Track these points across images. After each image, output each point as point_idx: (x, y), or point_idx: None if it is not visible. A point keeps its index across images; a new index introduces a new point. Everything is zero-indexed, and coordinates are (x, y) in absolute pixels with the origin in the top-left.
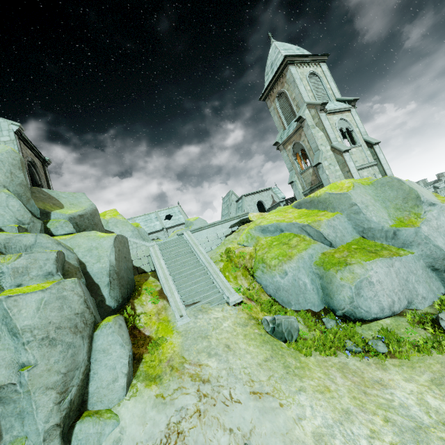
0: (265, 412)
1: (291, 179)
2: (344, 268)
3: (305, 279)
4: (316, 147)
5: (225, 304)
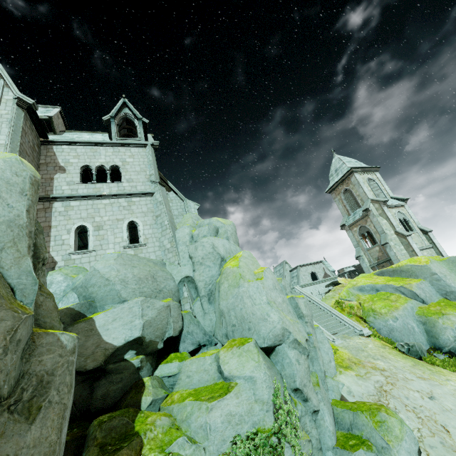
0: (433, 385)
1: (358, 253)
2: (442, 316)
3: (412, 324)
4: (381, 231)
5: (359, 335)
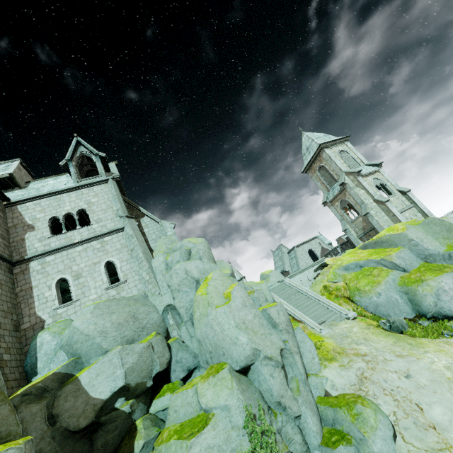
0: (411, 362)
1: (344, 227)
2: (422, 284)
3: (395, 296)
4: (361, 202)
5: (345, 319)
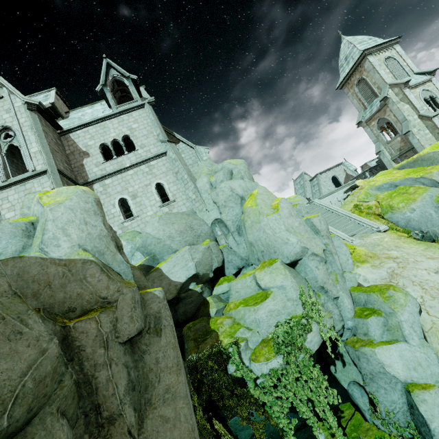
0: None
1: (378, 149)
2: None
3: (430, 211)
4: (403, 119)
5: (376, 232)
